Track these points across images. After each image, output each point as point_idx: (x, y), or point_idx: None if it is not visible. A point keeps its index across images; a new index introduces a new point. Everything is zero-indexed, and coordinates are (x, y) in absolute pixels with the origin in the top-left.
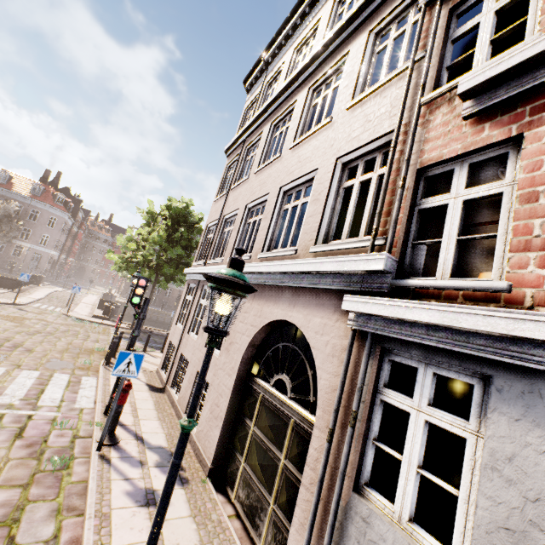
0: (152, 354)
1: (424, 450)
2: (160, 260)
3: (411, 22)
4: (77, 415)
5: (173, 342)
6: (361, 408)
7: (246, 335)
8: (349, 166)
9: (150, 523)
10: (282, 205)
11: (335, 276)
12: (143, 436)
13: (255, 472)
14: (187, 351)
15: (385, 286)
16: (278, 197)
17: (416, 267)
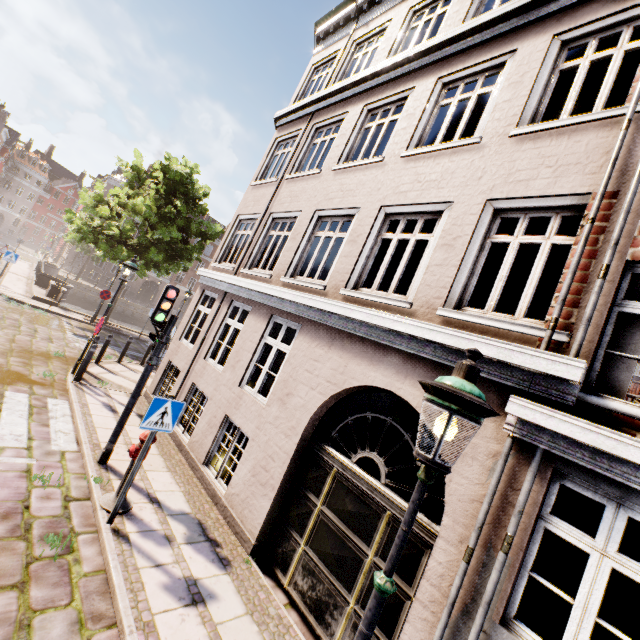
0: (131, 367)
1: (539, 562)
2: (145, 239)
3: (623, 48)
4: (60, 464)
5: (175, 364)
6: (517, 532)
7: (318, 391)
8: (503, 215)
9: (205, 630)
10: (380, 231)
11: (484, 360)
12: (158, 497)
13: (324, 560)
14: (205, 383)
15: (570, 398)
16: (375, 219)
17: (605, 381)
